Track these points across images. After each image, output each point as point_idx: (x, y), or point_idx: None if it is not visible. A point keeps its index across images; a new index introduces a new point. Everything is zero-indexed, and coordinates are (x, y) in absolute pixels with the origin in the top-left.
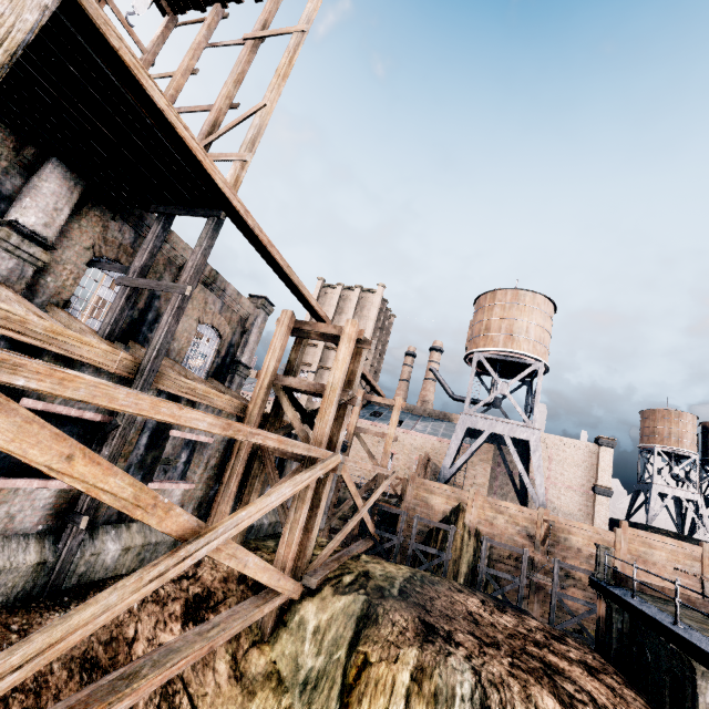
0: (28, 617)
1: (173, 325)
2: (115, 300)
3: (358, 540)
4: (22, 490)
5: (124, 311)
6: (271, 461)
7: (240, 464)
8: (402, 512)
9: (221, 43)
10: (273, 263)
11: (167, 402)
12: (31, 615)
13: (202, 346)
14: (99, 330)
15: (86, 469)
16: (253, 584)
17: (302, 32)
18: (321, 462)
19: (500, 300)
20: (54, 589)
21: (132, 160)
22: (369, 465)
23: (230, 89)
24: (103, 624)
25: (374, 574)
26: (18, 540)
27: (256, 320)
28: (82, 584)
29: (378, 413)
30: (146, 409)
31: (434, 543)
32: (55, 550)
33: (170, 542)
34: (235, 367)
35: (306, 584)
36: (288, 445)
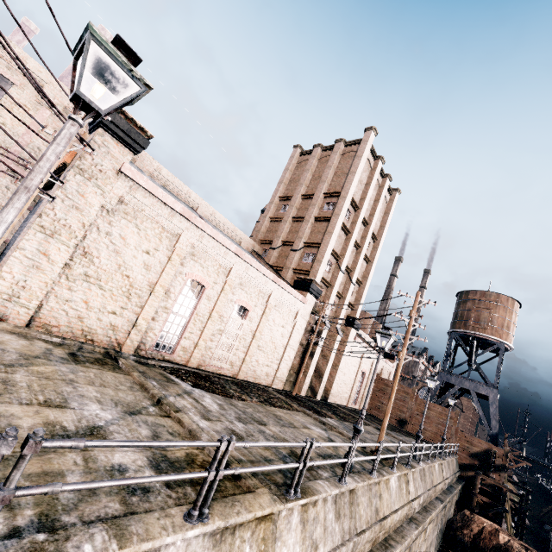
0: None
1: None
2: None
3: None
4: None
5: None
6: None
7: None
8: None
9: None
10: None
11: None
12: None
13: None
14: None
15: None
16: None
17: None
18: None
19: (516, 309)
20: None
21: None
22: None
23: None
24: None
25: None
26: None
27: None
28: None
29: None
30: None
31: None
32: None
33: None
34: None
35: None
36: None
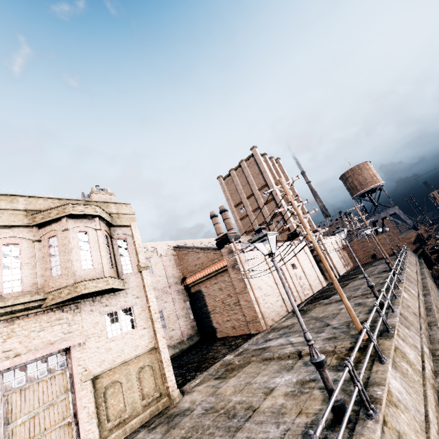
0: None
1: None
2: None
3: None
4: None
5: None
6: None
7: None
8: None
9: None
10: None
11: None
12: None
13: None
14: None
15: None
16: None
17: None
18: None
19: (370, 165)
20: None
21: None
22: None
23: None
24: None
25: None
26: None
27: None
28: None
29: None
30: None
31: None
32: None
33: None
34: None
35: None
36: None
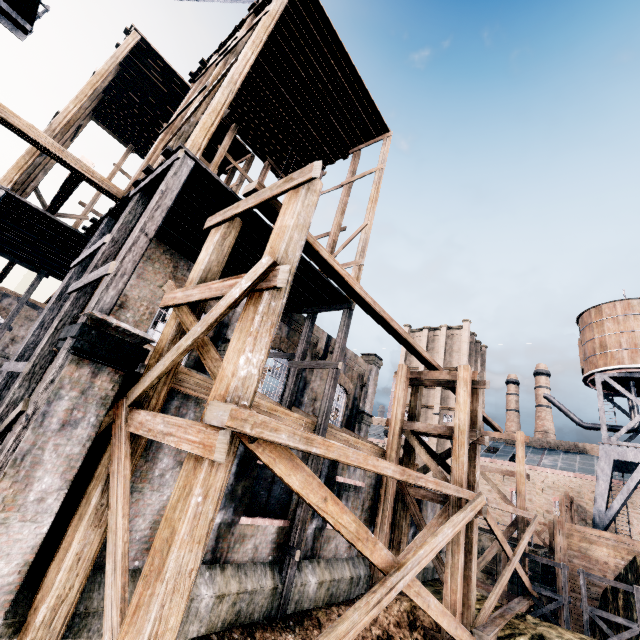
0: (274, 634)
1: (332, 392)
2: (289, 379)
3: (512, 597)
4: (260, 526)
5: (295, 386)
6: (414, 503)
7: (389, 506)
8: (560, 564)
9: (325, 192)
10: (393, 332)
11: (370, 456)
12: (275, 633)
13: (334, 402)
14: (282, 402)
15: (333, 508)
16: (424, 633)
17: (382, 169)
18: (469, 503)
19: (608, 314)
20: (283, 613)
21: (295, 286)
22: (509, 507)
23: (339, 219)
24: (352, 639)
25: (551, 639)
26: (260, 566)
27: (370, 374)
28: (297, 611)
29: (492, 449)
30: (361, 462)
31: (614, 610)
32: (280, 577)
33: (347, 580)
34: (360, 416)
35: (478, 639)
36: (442, 487)
